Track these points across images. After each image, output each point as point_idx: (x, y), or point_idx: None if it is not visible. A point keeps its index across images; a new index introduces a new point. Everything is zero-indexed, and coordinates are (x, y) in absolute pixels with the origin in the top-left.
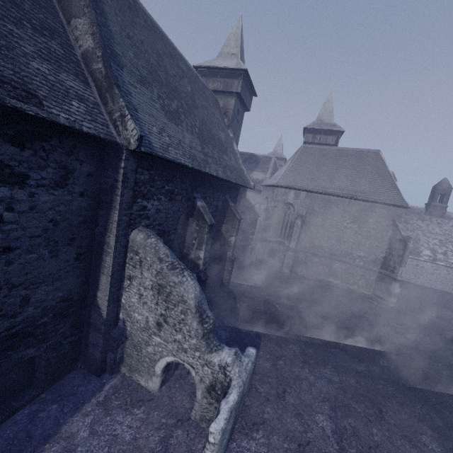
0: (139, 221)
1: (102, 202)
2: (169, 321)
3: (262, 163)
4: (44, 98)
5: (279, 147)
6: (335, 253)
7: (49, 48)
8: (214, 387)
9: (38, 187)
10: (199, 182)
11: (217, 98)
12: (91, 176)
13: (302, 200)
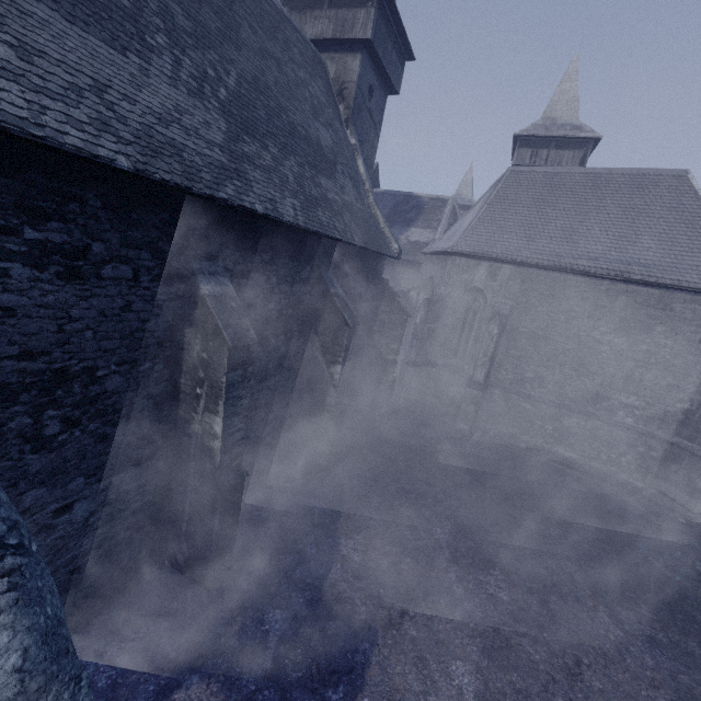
0: None
1: None
2: None
3: (428, 212)
4: None
5: (466, 187)
6: (570, 396)
7: None
8: None
9: None
10: (212, 231)
11: (324, 58)
12: None
13: (504, 283)
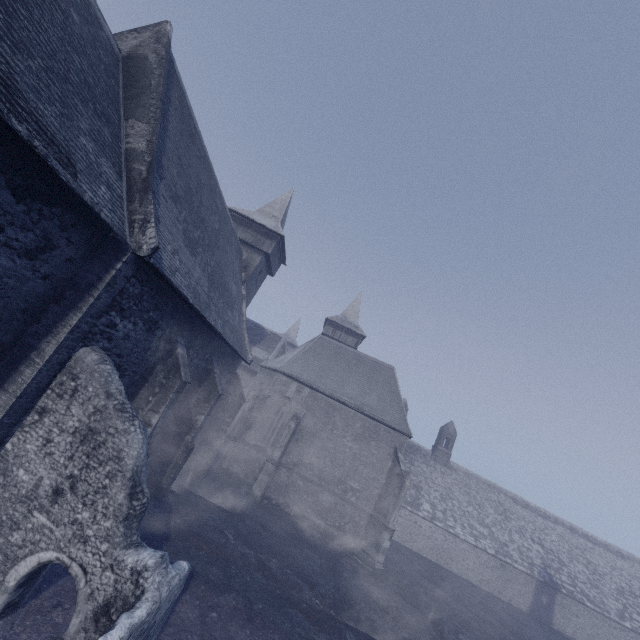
0: (98, 338)
1: (64, 296)
2: (79, 488)
3: (268, 340)
4: (80, 172)
5: (293, 331)
6: (326, 479)
7: (101, 132)
8: (110, 608)
9: (4, 246)
10: (190, 326)
11: (242, 248)
12: (70, 262)
13: (304, 398)
